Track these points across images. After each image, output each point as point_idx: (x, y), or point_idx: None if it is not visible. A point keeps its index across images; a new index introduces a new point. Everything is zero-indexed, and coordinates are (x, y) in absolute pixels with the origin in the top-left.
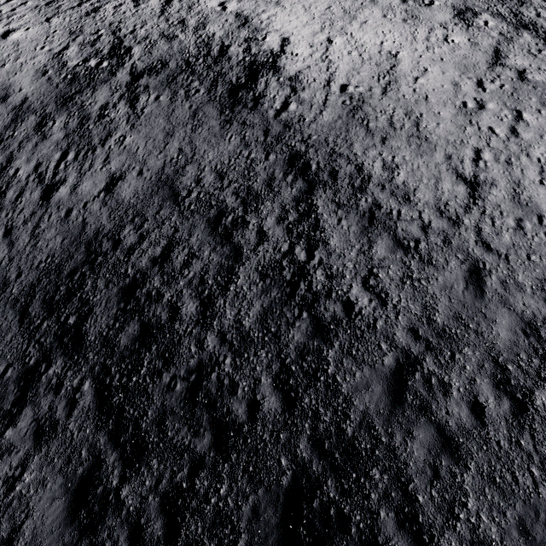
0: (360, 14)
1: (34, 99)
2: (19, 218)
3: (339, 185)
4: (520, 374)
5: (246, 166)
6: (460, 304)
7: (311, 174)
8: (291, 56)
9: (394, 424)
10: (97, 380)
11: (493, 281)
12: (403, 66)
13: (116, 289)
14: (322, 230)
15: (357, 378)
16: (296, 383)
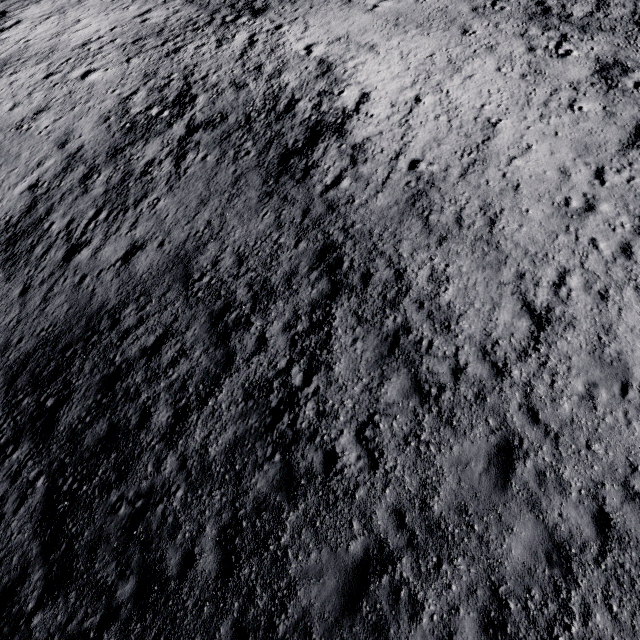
0: (468, 65)
1: (89, 147)
2: (38, 277)
3: (368, 293)
4: (523, 621)
5: (271, 253)
6: (471, 491)
7: (340, 274)
8: (364, 117)
9: (336, 639)
10: (51, 479)
11: (527, 468)
12: (499, 140)
13: (99, 377)
14: (330, 350)
15: (311, 560)
16: (241, 544)
